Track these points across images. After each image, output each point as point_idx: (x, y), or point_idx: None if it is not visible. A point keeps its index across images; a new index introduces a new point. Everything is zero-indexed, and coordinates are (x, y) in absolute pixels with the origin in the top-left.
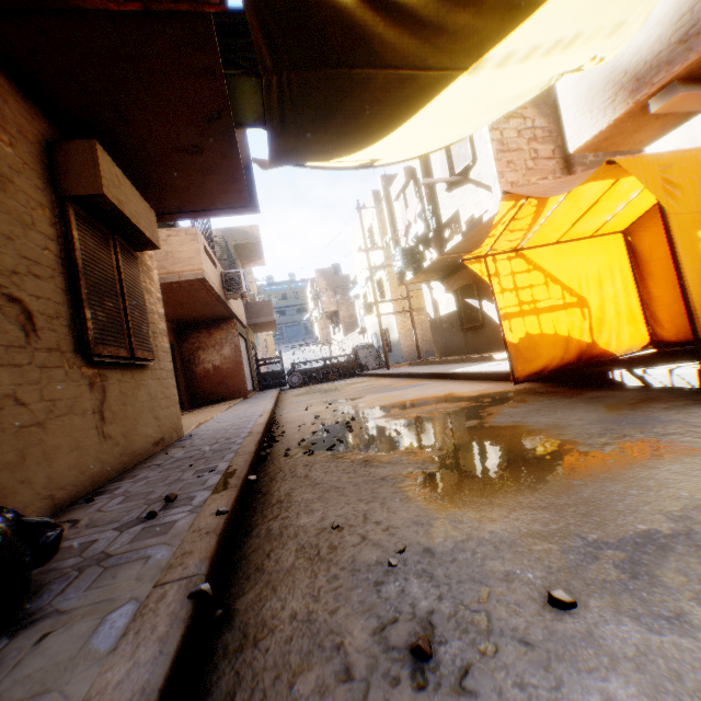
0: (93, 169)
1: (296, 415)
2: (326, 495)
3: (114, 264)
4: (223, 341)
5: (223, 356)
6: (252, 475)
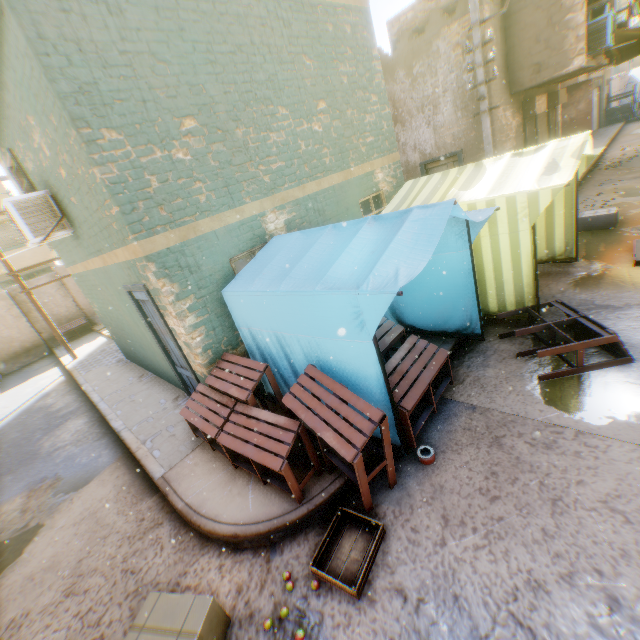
0: (555, 100)
1: (613, 154)
2: (601, 176)
3: (553, 118)
4: (579, 100)
5: (577, 111)
6: (586, 173)
